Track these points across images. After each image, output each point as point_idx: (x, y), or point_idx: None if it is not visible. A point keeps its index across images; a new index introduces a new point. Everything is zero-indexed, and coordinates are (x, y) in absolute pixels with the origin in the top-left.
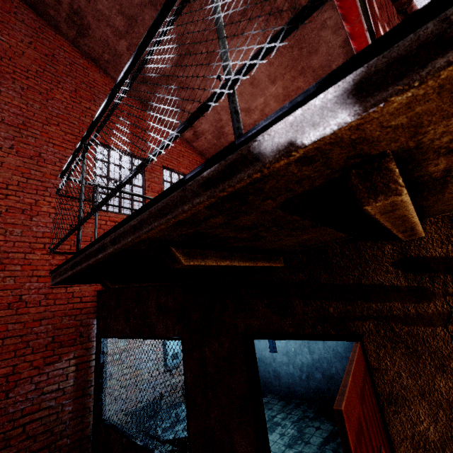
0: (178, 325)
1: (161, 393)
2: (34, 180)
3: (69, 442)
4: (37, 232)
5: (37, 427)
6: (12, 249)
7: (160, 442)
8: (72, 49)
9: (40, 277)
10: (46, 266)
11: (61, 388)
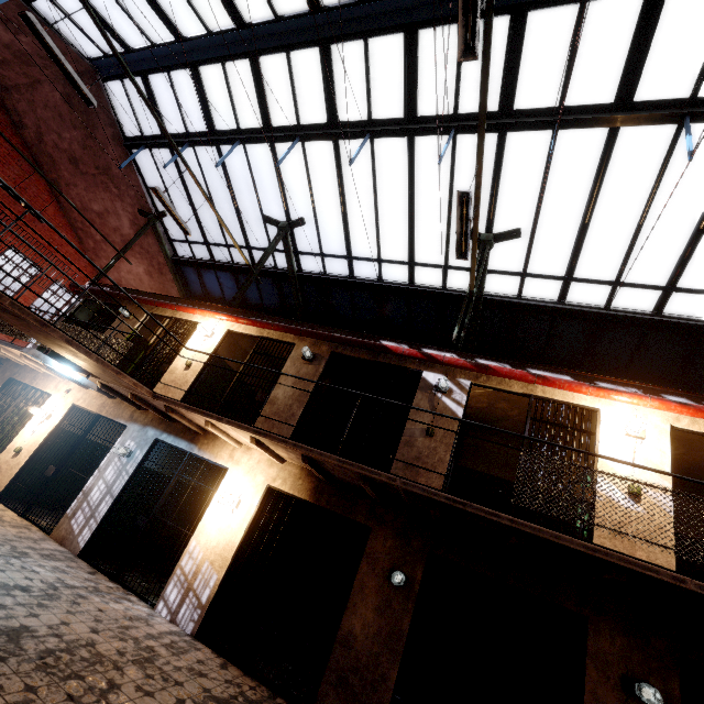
0: None
1: None
2: None
3: None
4: None
5: None
6: None
7: None
8: (46, 189)
9: None
10: None
11: None
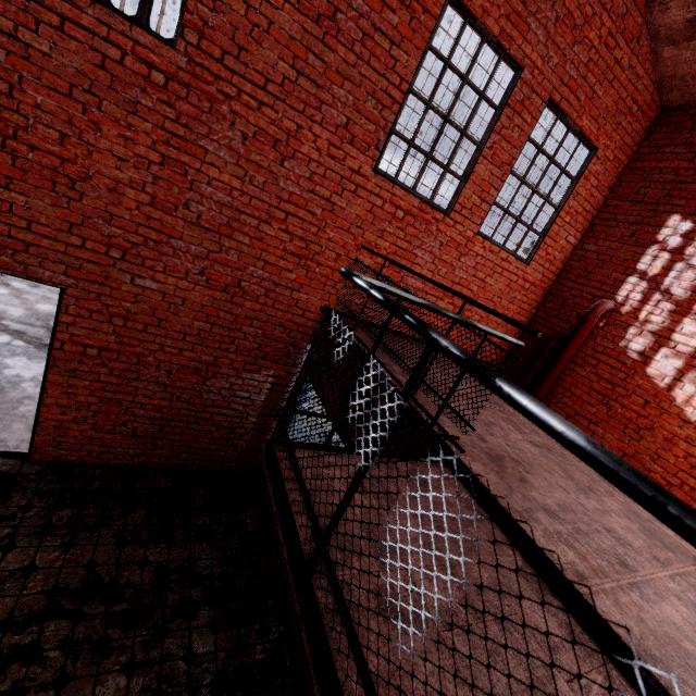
0: None
1: None
2: (307, 78)
3: (244, 446)
4: (283, 189)
5: (222, 421)
6: (246, 208)
7: None
8: None
9: (268, 263)
10: (278, 250)
11: (251, 398)
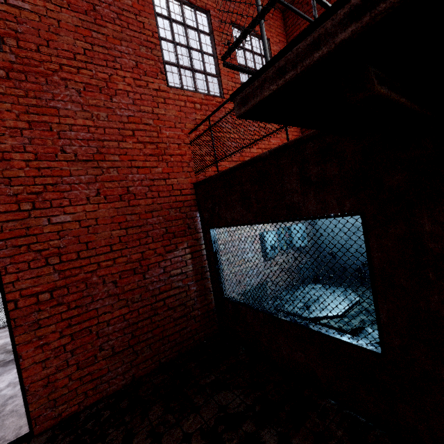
0: (351, 197)
1: (263, 279)
2: (98, 46)
3: (200, 313)
4: (121, 116)
5: (173, 302)
6: (104, 137)
7: (303, 318)
8: None
9: (139, 168)
10: (141, 156)
11: (183, 272)
